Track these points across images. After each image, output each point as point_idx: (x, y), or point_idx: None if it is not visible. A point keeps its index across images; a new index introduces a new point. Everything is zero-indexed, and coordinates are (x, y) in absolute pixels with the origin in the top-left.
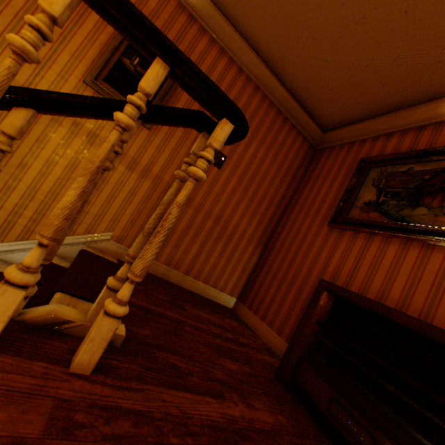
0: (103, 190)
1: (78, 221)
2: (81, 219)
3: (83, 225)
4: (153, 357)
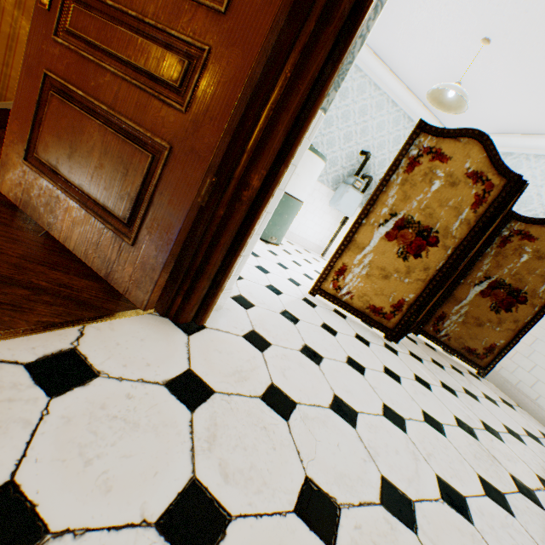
0: (17, 51)
1: (5, 86)
2: (7, 84)
3: (12, 91)
4: (3, 142)
